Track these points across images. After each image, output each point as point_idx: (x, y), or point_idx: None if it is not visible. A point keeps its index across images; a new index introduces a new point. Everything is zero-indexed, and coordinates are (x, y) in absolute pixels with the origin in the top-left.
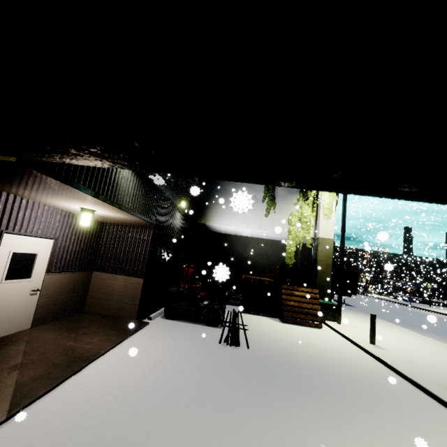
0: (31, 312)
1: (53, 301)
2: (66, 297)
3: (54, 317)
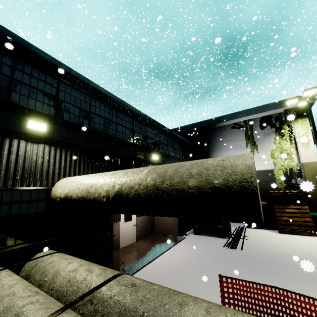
0: (135, 234)
1: (141, 229)
2: (146, 226)
3: (144, 236)
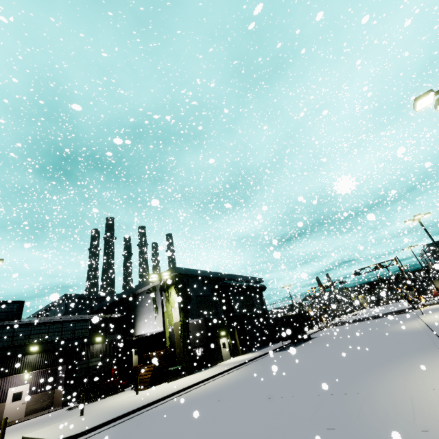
0: (24, 411)
1: (33, 406)
2: (40, 403)
3: (35, 412)
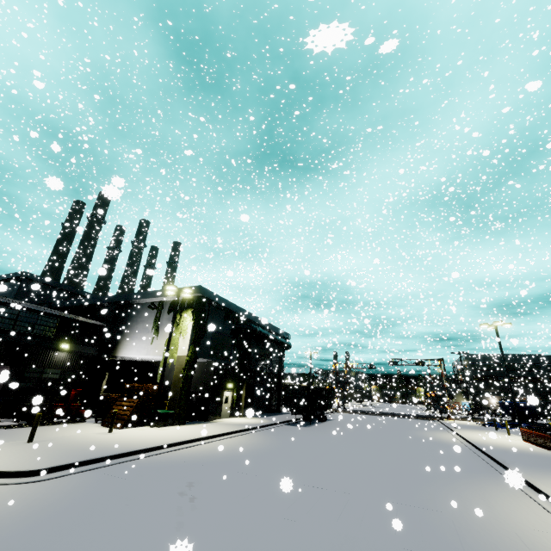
0: None
1: None
2: None
3: None
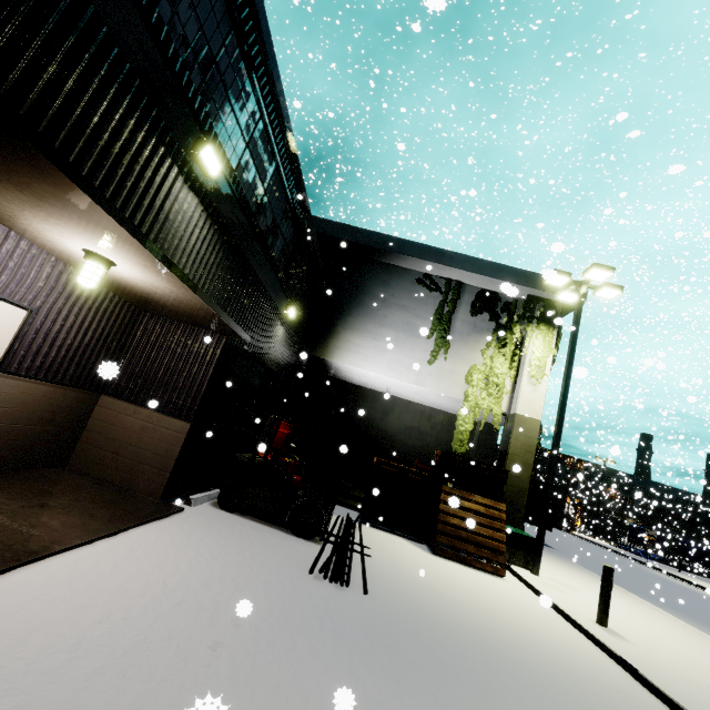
0: None
1: (1, 431)
2: (33, 430)
3: None
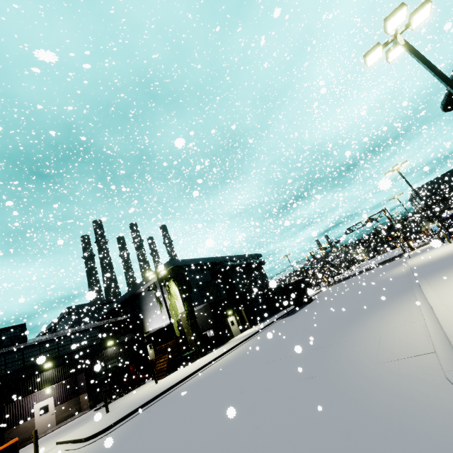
0: (54, 421)
1: (62, 414)
2: (69, 410)
3: (66, 419)
